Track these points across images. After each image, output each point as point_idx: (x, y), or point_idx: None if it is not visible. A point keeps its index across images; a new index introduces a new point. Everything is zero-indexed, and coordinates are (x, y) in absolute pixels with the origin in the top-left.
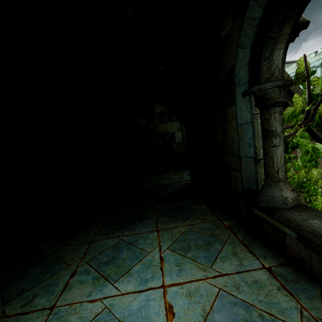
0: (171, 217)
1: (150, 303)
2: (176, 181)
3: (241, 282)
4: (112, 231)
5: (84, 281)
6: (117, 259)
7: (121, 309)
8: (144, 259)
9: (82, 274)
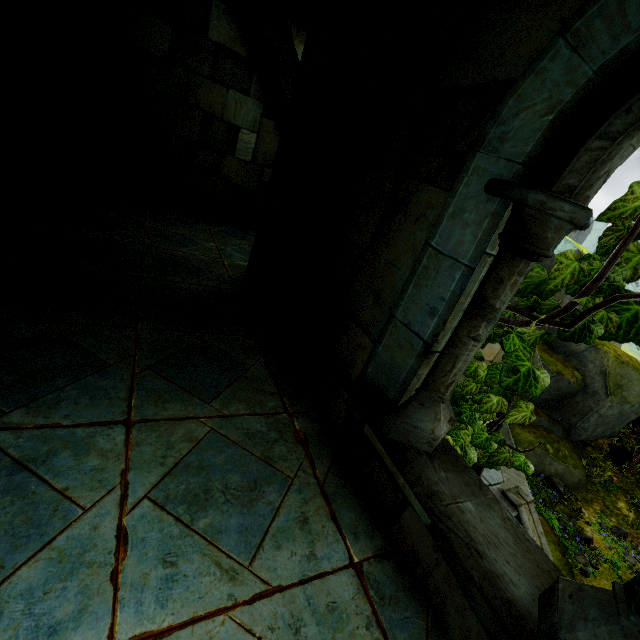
0: (176, 381)
1: None
2: (207, 261)
3: (307, 610)
4: None
5: None
6: None
7: None
8: (61, 539)
9: None
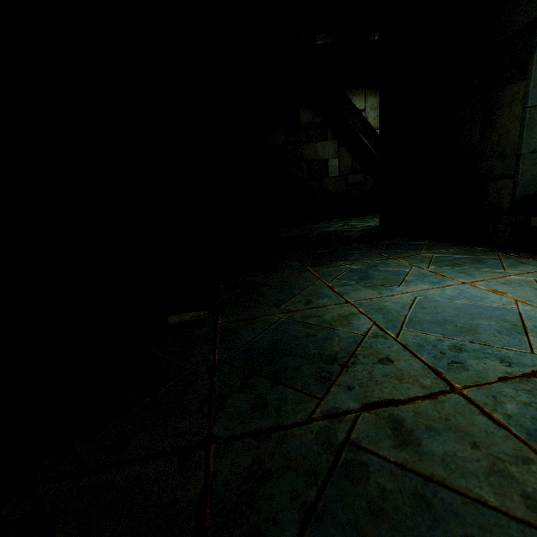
0: (395, 250)
1: (466, 290)
2: (348, 228)
3: None
4: (326, 263)
5: (357, 289)
6: (373, 276)
7: (436, 296)
8: (410, 274)
9: (343, 286)
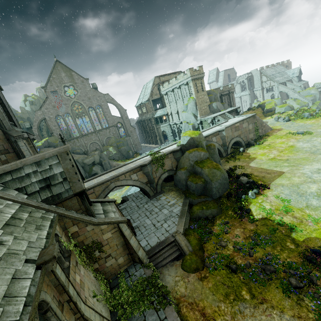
0: None
1: None
2: None
3: None
4: None
5: None
6: None
7: None
8: None
9: None
